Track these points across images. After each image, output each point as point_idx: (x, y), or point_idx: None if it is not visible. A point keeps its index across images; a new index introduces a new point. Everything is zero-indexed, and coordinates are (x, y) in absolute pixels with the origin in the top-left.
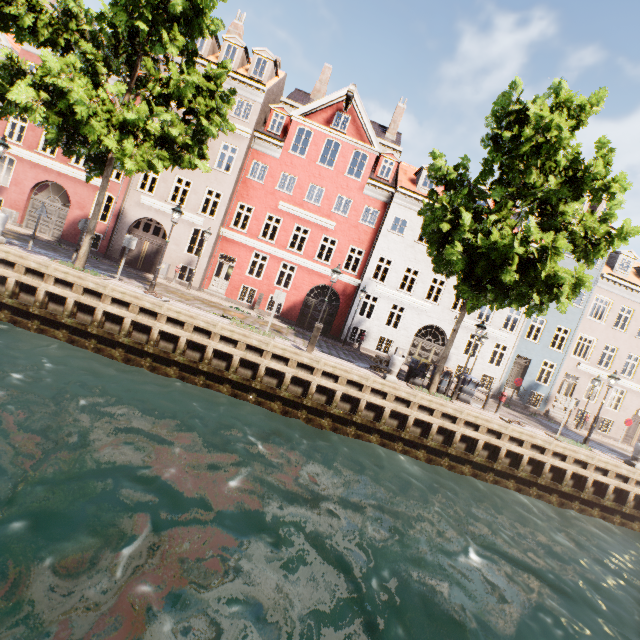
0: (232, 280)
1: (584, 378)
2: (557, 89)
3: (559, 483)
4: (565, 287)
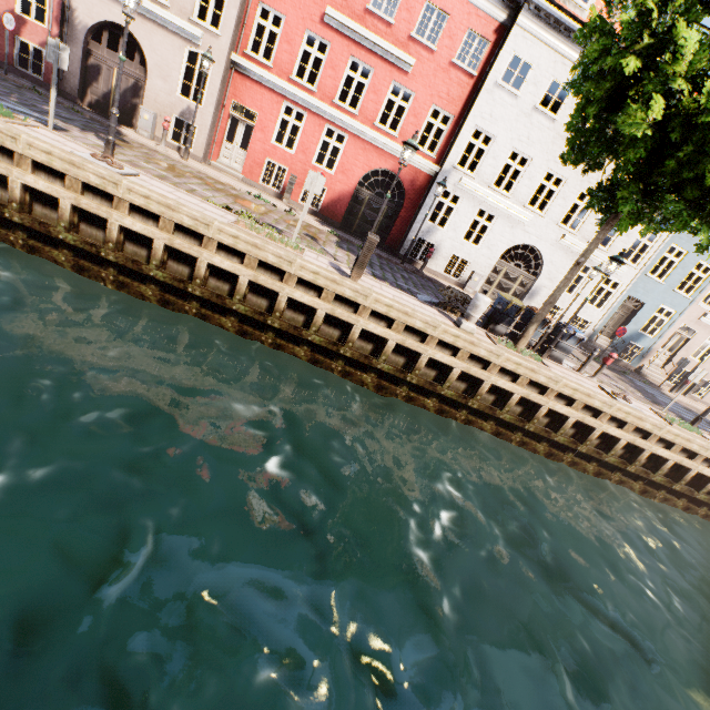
0: (251, 150)
1: (703, 333)
2: None
3: (652, 472)
4: None
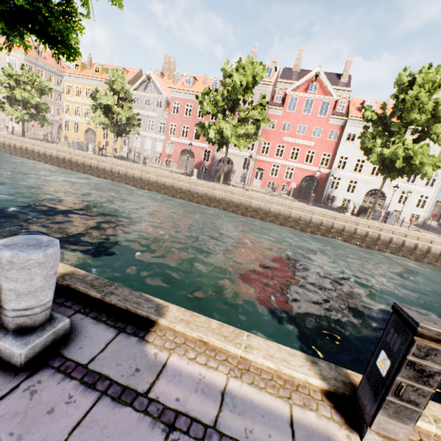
0: (263, 179)
1: None
2: (427, 70)
3: (440, 257)
4: (430, 165)
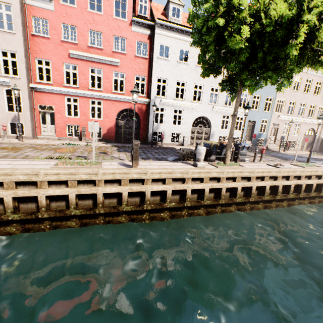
0: (57, 123)
1: (281, 123)
2: None
3: (309, 192)
4: None
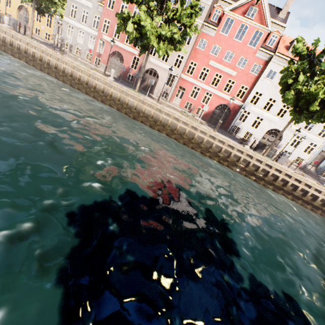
0: (182, 99)
1: None
2: None
3: (313, 201)
4: None
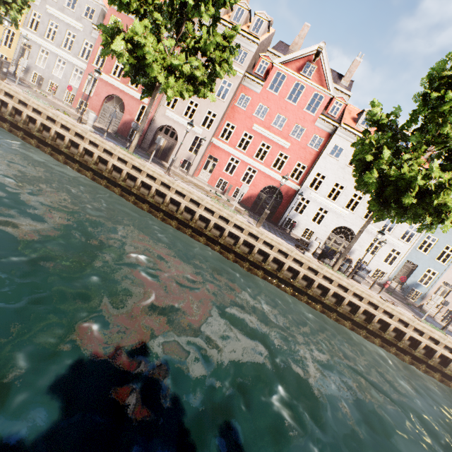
0: (213, 173)
1: None
2: None
3: (413, 349)
4: (451, 214)
